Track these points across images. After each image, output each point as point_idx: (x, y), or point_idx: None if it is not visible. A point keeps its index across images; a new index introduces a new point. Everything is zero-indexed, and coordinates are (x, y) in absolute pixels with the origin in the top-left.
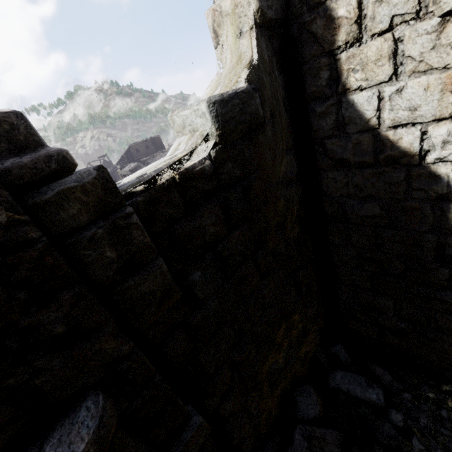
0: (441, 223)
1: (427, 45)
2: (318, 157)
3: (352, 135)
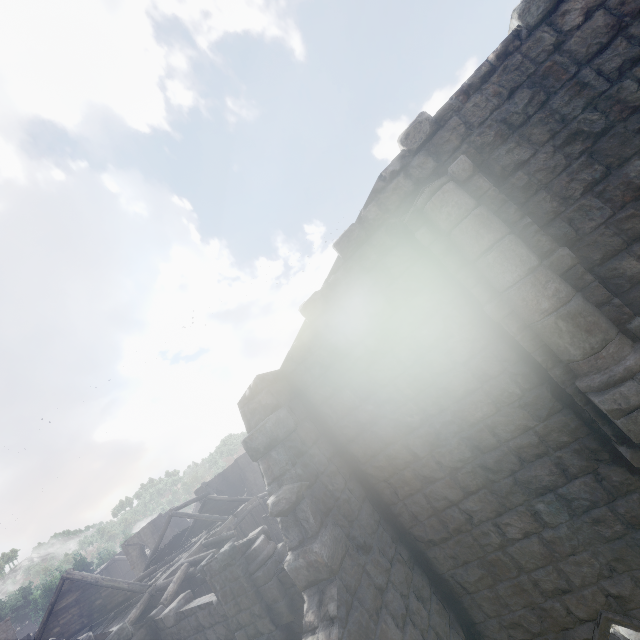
0: None
1: None
2: None
3: None
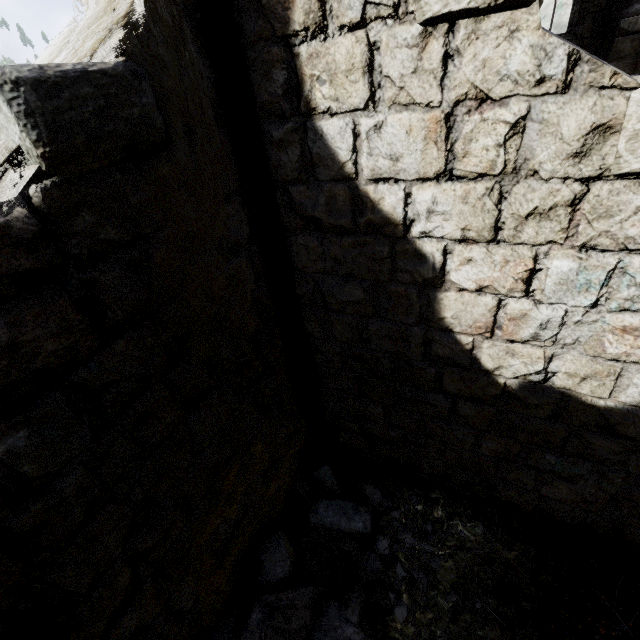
0: (427, 315)
1: (408, 65)
2: (282, 210)
3: (324, 183)
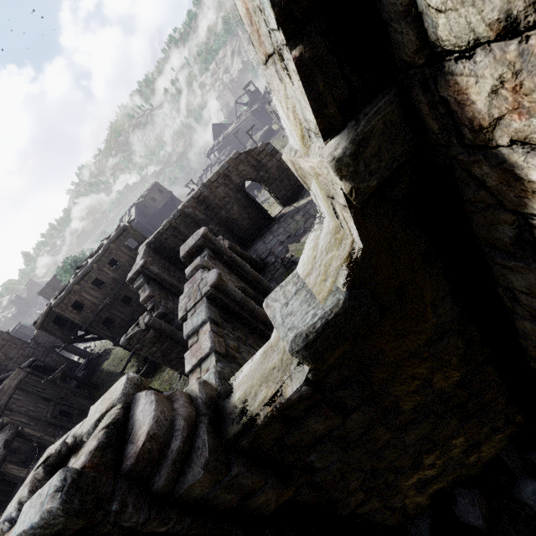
0: None
1: None
2: (504, 298)
3: None
